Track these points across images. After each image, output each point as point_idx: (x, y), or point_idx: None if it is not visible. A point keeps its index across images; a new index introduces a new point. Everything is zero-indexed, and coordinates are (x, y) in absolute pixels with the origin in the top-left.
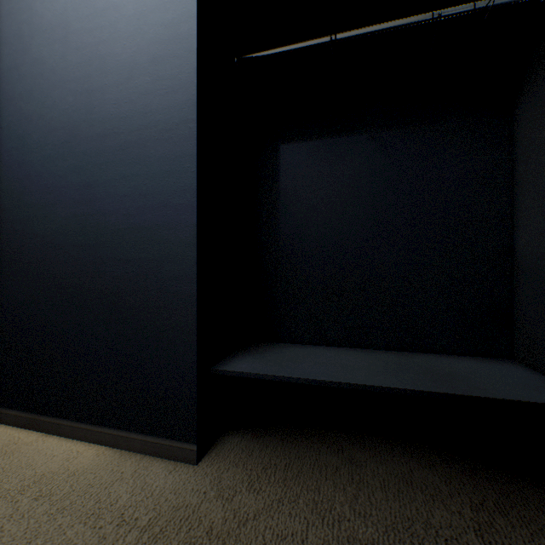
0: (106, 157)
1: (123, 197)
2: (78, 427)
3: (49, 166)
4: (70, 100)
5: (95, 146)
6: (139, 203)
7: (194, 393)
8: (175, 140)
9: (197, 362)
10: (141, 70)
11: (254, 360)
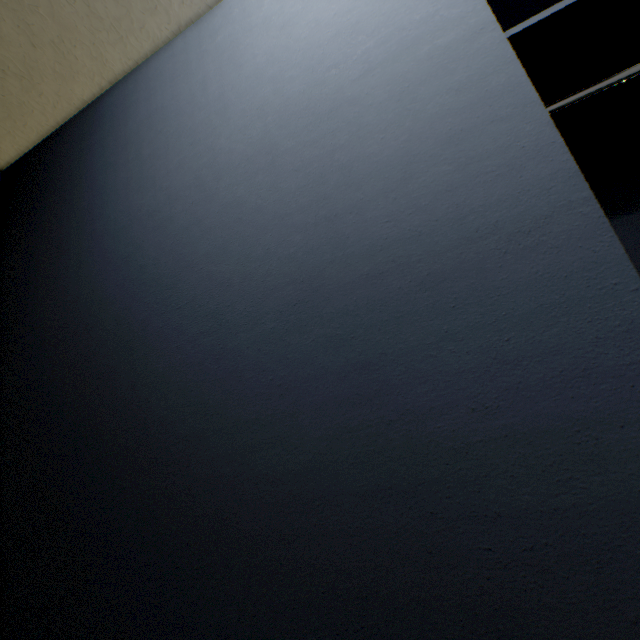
0: (393, 309)
1: (455, 376)
2: None
3: (273, 348)
4: (295, 238)
5: (363, 295)
6: (503, 381)
7: None
8: (553, 243)
9: None
10: (427, 160)
11: None
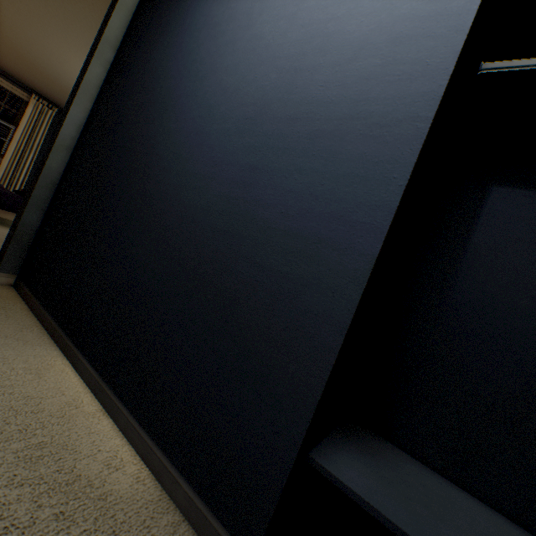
0: (287, 143)
1: (287, 192)
2: (134, 425)
3: (223, 140)
4: (272, 76)
5: (280, 128)
6: (304, 205)
7: (279, 487)
8: (388, 139)
9: (301, 445)
10: (372, 50)
11: (364, 468)
